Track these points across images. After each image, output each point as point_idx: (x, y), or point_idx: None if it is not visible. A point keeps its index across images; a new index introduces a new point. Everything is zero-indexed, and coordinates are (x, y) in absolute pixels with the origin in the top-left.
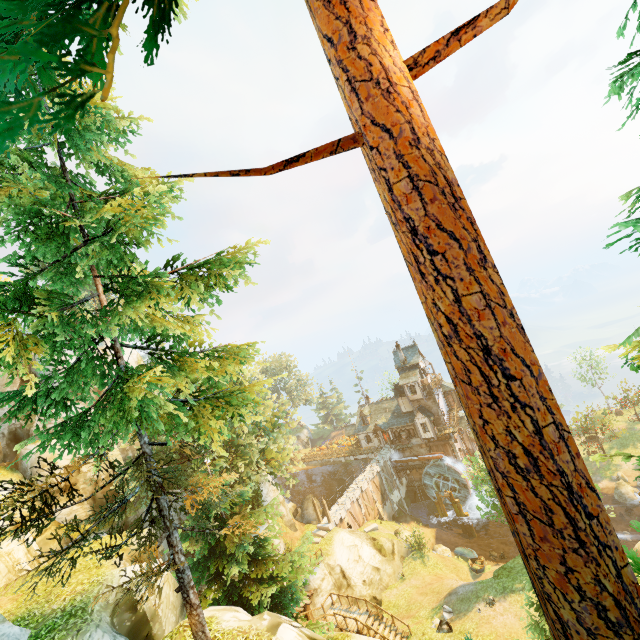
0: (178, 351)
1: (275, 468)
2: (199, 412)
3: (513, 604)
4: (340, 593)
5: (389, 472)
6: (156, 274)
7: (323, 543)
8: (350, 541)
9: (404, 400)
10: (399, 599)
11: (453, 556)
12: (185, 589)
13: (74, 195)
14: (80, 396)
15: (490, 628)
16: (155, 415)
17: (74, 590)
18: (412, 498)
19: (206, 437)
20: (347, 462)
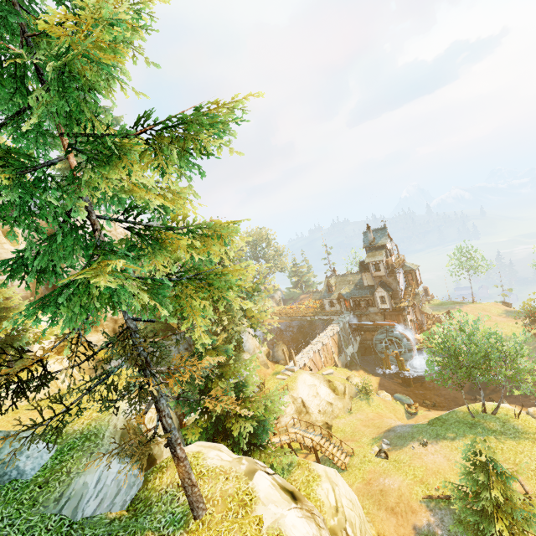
0: (159, 226)
1: (254, 324)
2: (181, 292)
3: (443, 448)
4: (300, 417)
5: (346, 332)
6: (125, 133)
7: (289, 380)
8: (311, 381)
9: (367, 275)
10: (346, 427)
11: (392, 399)
12: (172, 446)
13: (25, 26)
14: (68, 265)
15: (421, 462)
16: (123, 305)
17: (90, 416)
18: (363, 352)
19: (188, 320)
20: (312, 320)
